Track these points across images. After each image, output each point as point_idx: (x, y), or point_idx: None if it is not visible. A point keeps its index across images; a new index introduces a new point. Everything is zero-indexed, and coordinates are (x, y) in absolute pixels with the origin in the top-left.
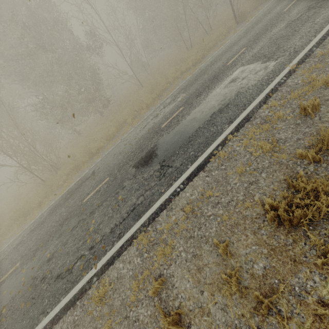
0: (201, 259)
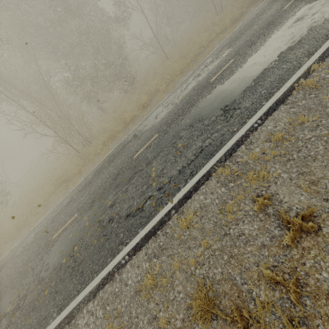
0: (312, 175)
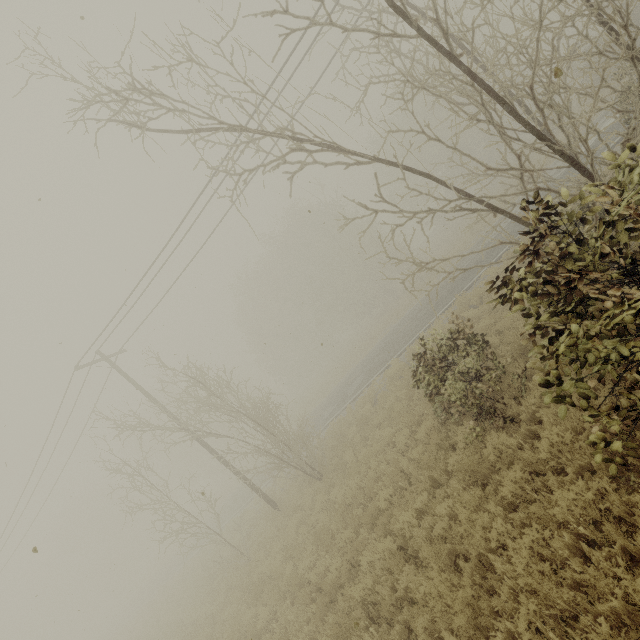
0: None
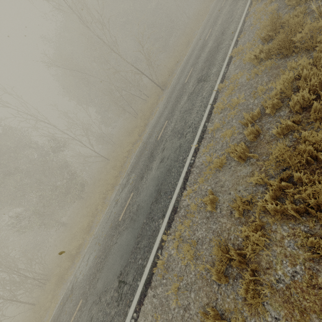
0: None
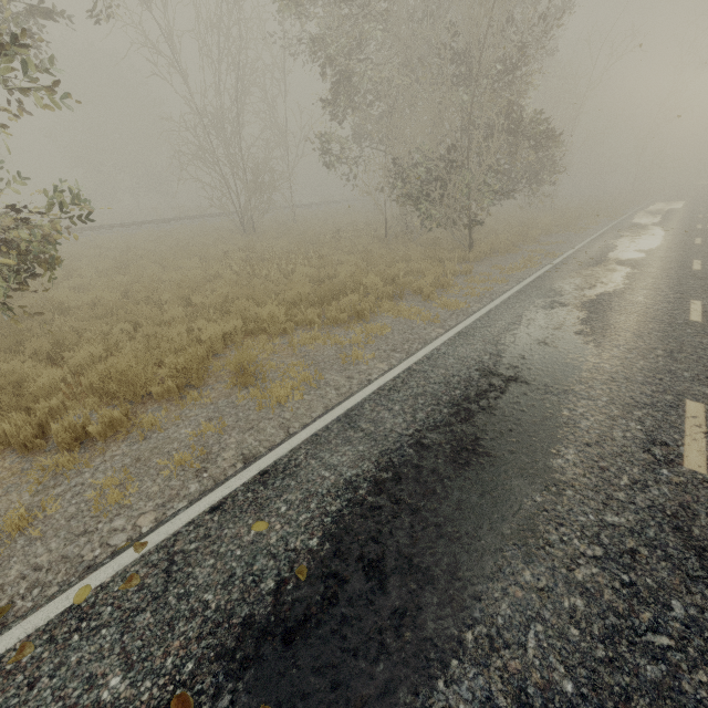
0: None
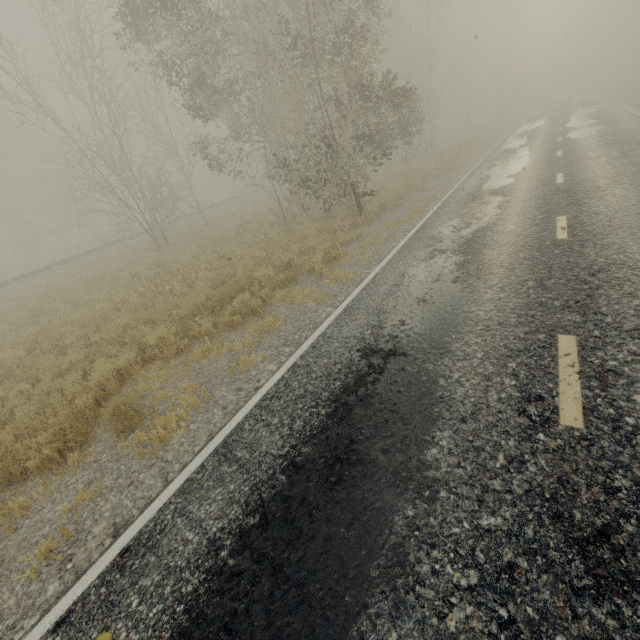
0: None
